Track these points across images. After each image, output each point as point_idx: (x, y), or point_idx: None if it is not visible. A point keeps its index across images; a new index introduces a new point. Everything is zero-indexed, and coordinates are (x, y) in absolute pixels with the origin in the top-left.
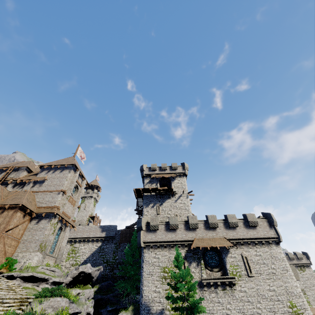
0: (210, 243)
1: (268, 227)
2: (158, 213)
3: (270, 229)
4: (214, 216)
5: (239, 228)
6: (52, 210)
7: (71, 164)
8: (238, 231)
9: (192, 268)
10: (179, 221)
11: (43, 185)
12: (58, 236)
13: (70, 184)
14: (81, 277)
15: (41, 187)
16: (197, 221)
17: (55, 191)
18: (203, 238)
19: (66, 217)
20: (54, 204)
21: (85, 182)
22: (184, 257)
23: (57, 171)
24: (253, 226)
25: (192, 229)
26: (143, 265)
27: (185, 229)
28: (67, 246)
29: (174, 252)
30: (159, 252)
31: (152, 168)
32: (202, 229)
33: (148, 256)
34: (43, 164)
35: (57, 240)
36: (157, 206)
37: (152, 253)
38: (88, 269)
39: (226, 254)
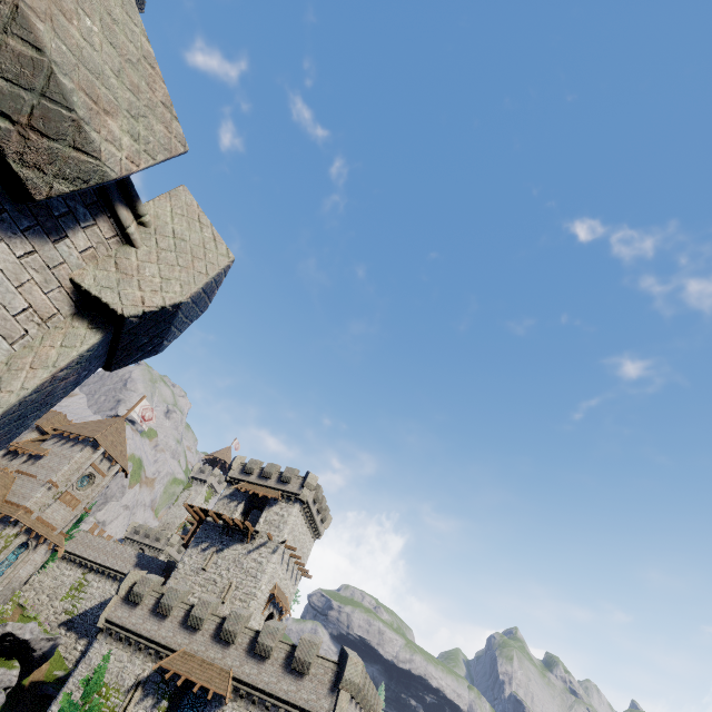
0: (194, 671)
1: (328, 688)
2: (203, 568)
3: (329, 695)
4: (242, 616)
5: (272, 662)
6: (14, 513)
7: (89, 437)
8: (266, 668)
9: (140, 708)
10: (184, 601)
11: (37, 463)
12: (17, 558)
13: (74, 471)
14: (9, 643)
15: (32, 467)
16: (206, 614)
17: (43, 479)
18: (194, 656)
19: (45, 527)
20: (26, 503)
21: (116, 469)
22: (144, 678)
23: (69, 443)
24: (298, 670)
25: (192, 628)
26: (81, 662)
27: (181, 623)
28: (77, 573)
29: (137, 661)
30: (117, 649)
31: (247, 467)
32: (206, 635)
33: (98, 649)
34: (61, 425)
35: (14, 564)
36: (210, 552)
37: (106, 647)
38: (25, 632)
39: (214, 708)
